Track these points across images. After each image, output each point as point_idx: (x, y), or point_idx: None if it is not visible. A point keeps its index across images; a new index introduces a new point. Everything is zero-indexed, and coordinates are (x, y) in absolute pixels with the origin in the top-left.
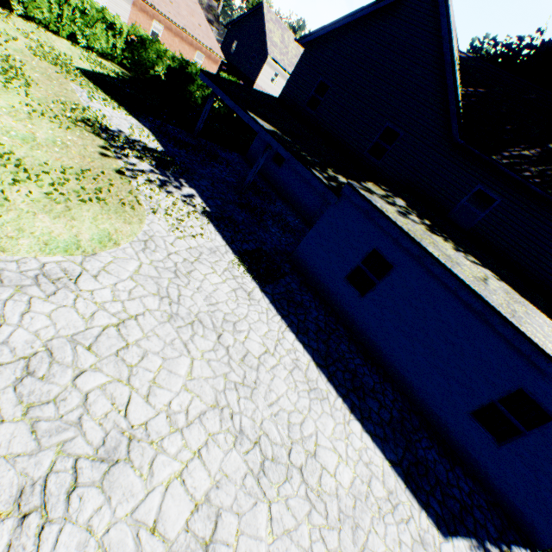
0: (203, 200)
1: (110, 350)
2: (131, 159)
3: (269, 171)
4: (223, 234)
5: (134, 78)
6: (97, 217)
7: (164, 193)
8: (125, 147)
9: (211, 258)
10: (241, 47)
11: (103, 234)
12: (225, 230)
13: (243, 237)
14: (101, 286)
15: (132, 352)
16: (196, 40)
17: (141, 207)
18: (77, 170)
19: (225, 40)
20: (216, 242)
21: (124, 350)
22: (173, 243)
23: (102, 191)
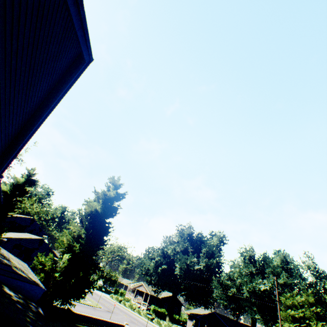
0: None
1: None
2: None
3: None
4: None
5: None
6: None
7: None
8: None
9: None
10: None
11: None
12: None
13: None
14: None
15: None
16: None
17: None
18: None
19: None
20: None
21: None
22: None
23: None
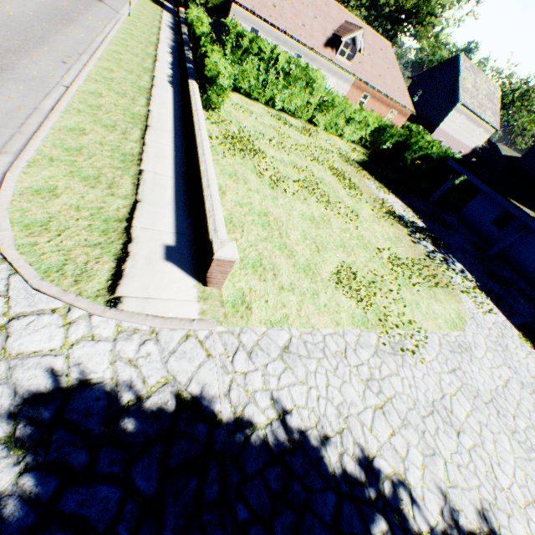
0: (469, 273)
1: (513, 404)
2: (422, 242)
3: (486, 231)
4: (498, 308)
5: (370, 154)
6: (445, 299)
7: (451, 271)
8: (413, 231)
9: (507, 332)
10: (426, 96)
11: (455, 312)
12: (496, 304)
13: (509, 310)
14: (481, 355)
15: (522, 407)
16: (393, 102)
17: (452, 286)
18: (415, 259)
19: (408, 90)
20: (499, 317)
21: (518, 405)
22: (483, 319)
23: (435, 276)
